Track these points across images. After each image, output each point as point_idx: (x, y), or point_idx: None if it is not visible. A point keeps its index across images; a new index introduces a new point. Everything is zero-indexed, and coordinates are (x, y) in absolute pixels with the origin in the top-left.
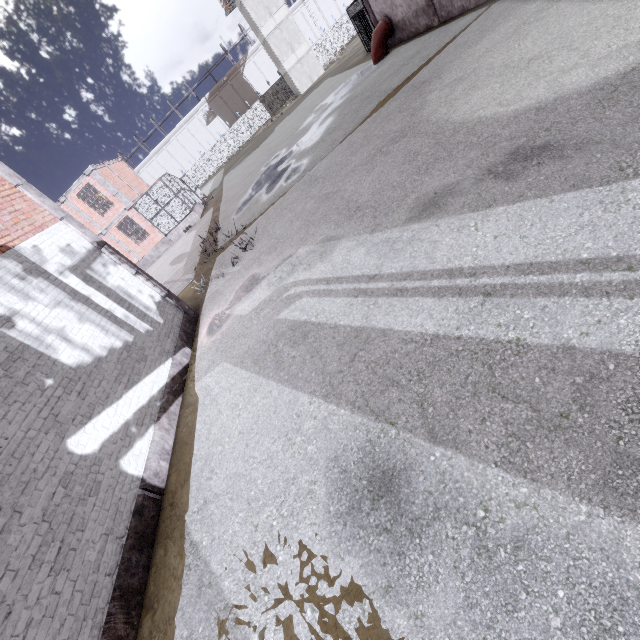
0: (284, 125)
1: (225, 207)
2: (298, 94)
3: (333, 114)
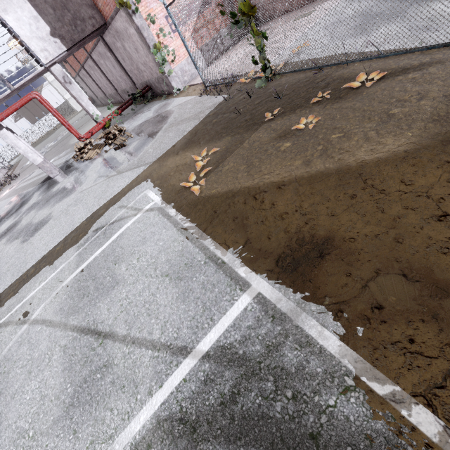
0: (59, 130)
1: (17, 169)
2: (77, 111)
3: (67, 131)
